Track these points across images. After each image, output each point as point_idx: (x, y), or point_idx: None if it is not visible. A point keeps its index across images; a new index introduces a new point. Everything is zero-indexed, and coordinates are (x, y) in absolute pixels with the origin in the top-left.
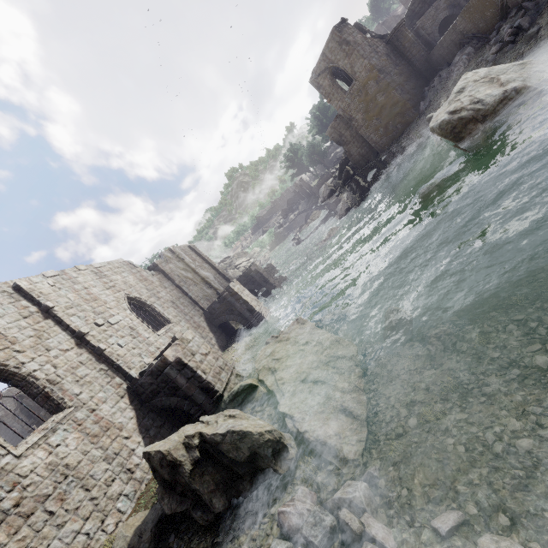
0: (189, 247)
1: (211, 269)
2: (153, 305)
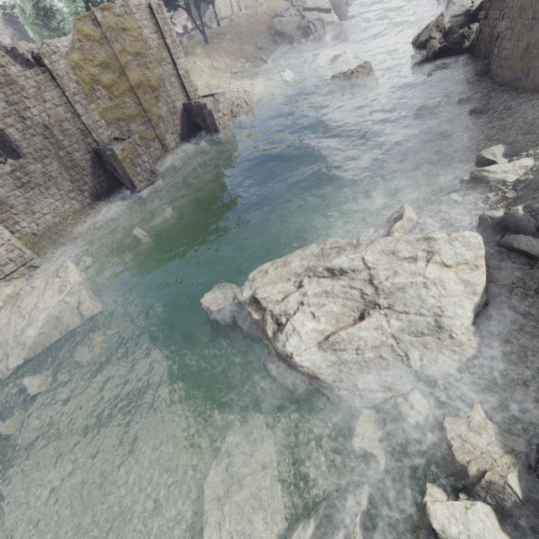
0: (150, 6)
1: (169, 64)
2: (7, 130)
